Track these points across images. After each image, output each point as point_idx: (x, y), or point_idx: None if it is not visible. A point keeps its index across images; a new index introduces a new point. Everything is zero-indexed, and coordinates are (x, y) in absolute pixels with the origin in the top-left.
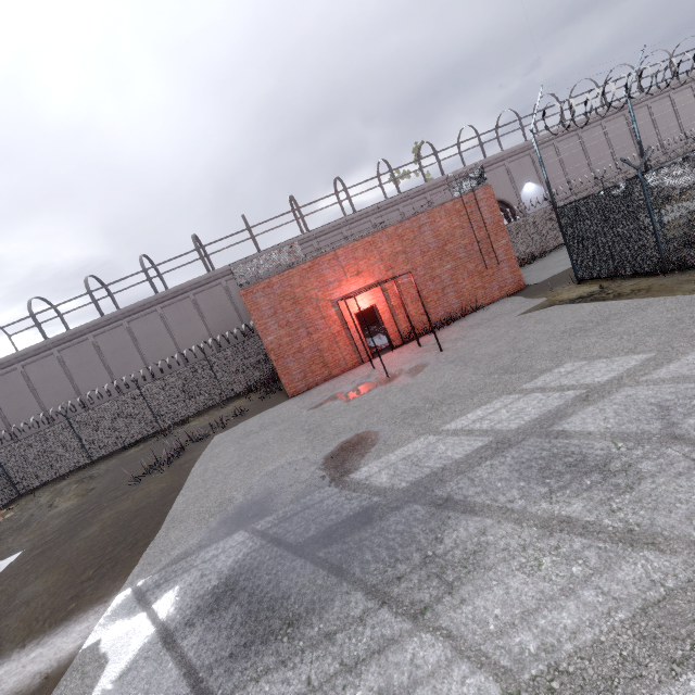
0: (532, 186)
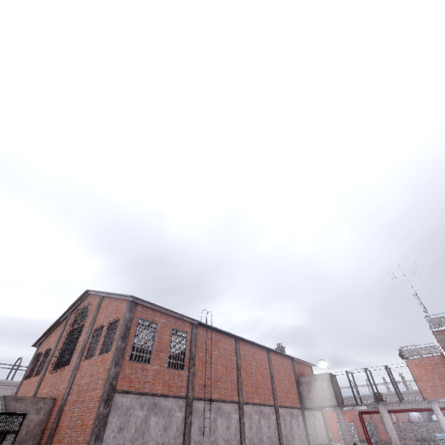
0: None
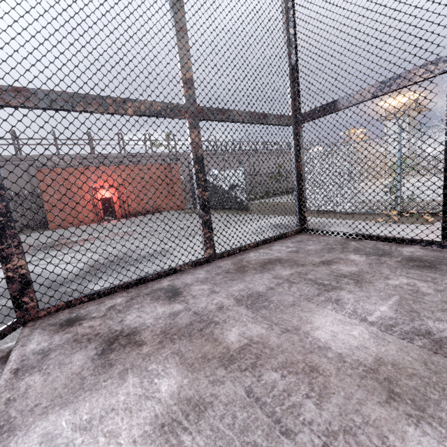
0: (216, 171)
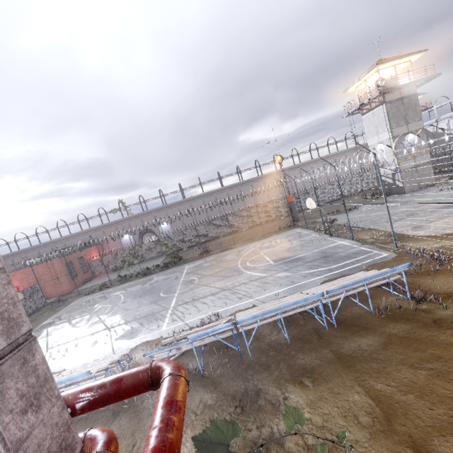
0: (165, 224)
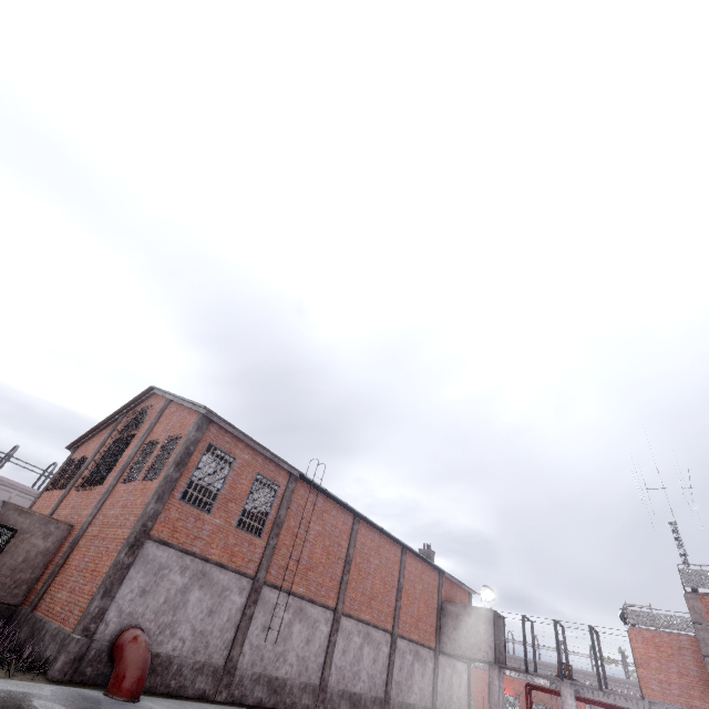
0: None
